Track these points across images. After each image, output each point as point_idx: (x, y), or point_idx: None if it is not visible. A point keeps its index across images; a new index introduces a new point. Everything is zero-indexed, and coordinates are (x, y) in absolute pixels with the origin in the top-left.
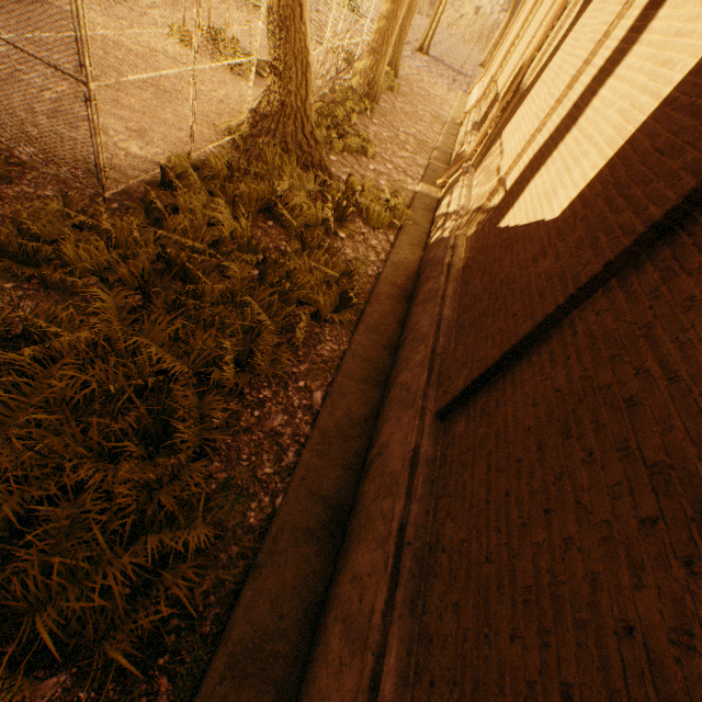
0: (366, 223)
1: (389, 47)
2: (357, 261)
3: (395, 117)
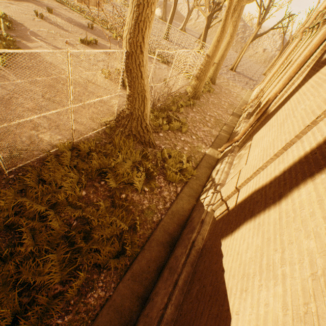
0: (166, 178)
1: (206, 76)
2: (148, 209)
3: (207, 106)
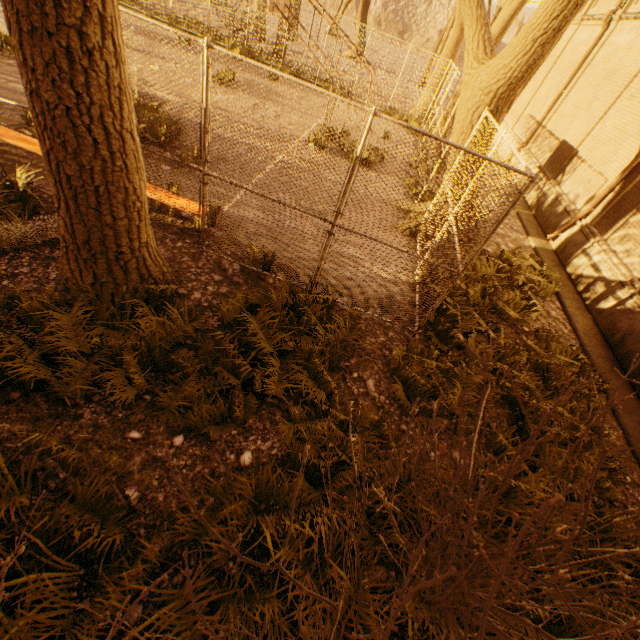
0: (535, 294)
1: None
2: (559, 338)
3: None
